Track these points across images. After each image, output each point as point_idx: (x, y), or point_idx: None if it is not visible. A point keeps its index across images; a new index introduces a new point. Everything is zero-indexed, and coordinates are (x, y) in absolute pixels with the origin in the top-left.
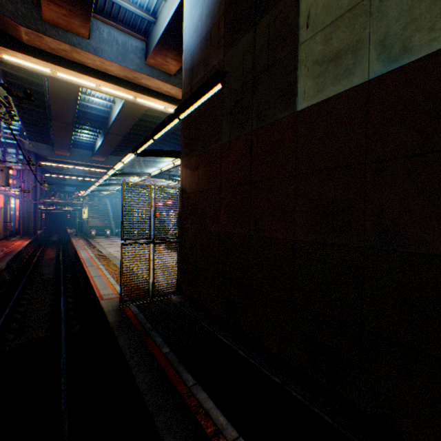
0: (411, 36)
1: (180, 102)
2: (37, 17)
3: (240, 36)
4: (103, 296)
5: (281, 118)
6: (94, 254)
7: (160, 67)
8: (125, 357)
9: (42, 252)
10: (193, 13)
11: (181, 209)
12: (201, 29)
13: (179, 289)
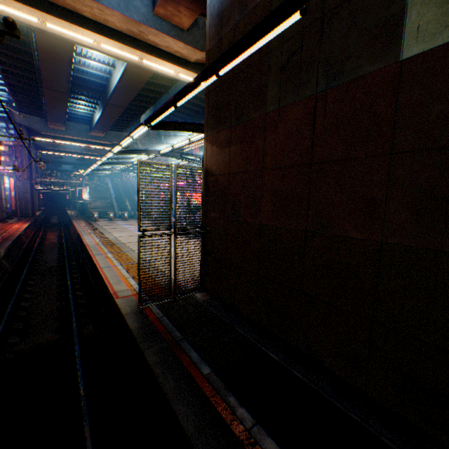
0: None
1: (193, 65)
2: None
3: None
4: (118, 293)
5: (370, 73)
6: (100, 240)
7: (170, 20)
8: (158, 381)
9: (43, 236)
10: None
11: (205, 194)
12: None
13: (202, 285)
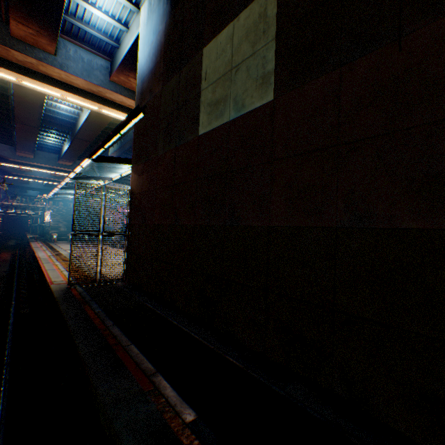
0: (245, 99)
1: None
2: (6, 33)
3: (172, 76)
4: (54, 282)
5: (191, 139)
6: (53, 254)
7: (123, 84)
8: (63, 314)
9: None
10: (145, 49)
11: (130, 208)
12: (149, 63)
13: (126, 277)
